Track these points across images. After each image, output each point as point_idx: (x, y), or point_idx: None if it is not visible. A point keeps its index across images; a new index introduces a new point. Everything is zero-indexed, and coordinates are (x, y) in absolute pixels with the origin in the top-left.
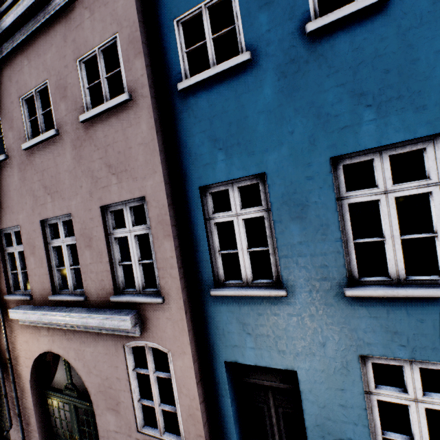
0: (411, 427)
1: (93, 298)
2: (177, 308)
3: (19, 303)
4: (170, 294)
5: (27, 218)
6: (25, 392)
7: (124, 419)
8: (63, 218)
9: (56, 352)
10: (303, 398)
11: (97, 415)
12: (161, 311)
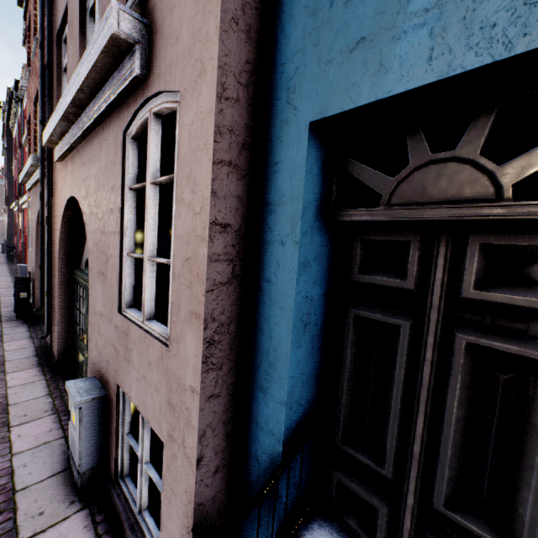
0: None
1: None
2: None
3: None
4: None
5: None
6: (55, 267)
7: (109, 288)
8: None
9: (74, 194)
10: None
11: (90, 287)
12: None
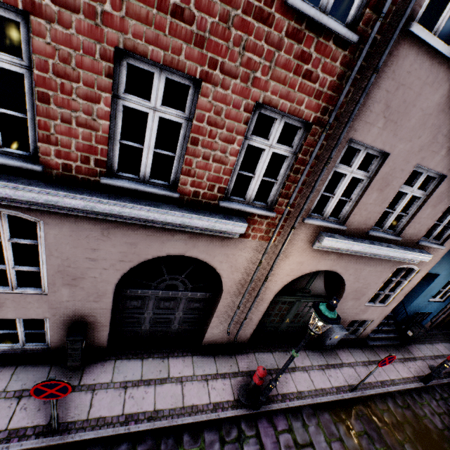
0: (444, 286)
1: (403, 240)
2: (443, 252)
3: (319, 229)
4: (447, 245)
5: (407, 153)
6: (261, 301)
7: (360, 302)
8: (430, 173)
9: (334, 270)
10: (433, 282)
11: (340, 303)
12: (435, 252)
